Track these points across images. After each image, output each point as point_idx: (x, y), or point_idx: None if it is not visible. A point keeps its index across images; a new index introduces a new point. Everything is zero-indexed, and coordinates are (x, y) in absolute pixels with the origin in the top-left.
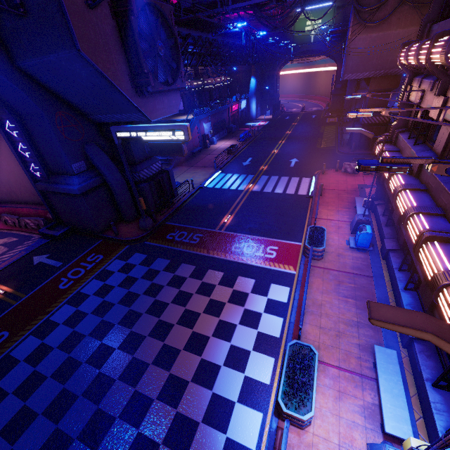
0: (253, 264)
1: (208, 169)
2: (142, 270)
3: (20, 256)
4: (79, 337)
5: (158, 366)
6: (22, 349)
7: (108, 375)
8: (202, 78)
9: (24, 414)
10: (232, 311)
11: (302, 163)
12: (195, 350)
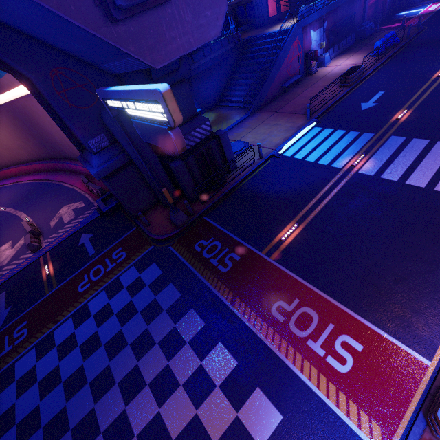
0: (295, 368)
1: (296, 119)
2: (147, 298)
3: (75, 230)
4: (56, 380)
5: None
6: (23, 363)
7: None
8: None
9: None
10: None
11: None
12: None
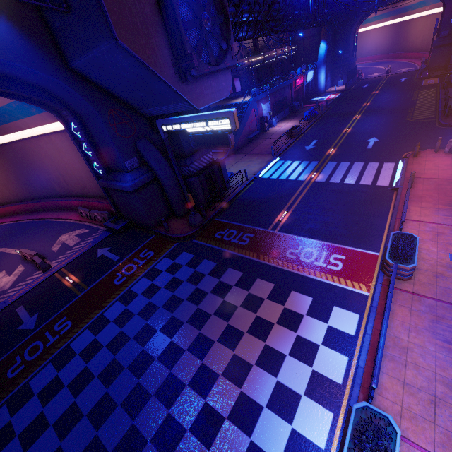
0: (311, 276)
1: (264, 157)
2: (188, 272)
3: (88, 247)
4: (125, 339)
5: (194, 390)
6: (79, 341)
7: (146, 387)
8: (262, 52)
9: (73, 411)
10: (281, 335)
11: (384, 143)
12: (234, 379)
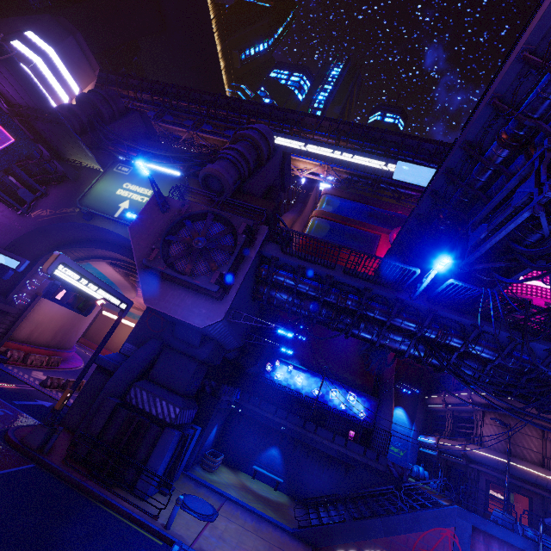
0: None
1: None
2: None
3: None
4: None
5: None
6: None
7: None
8: None
9: None
10: None
11: None
12: None
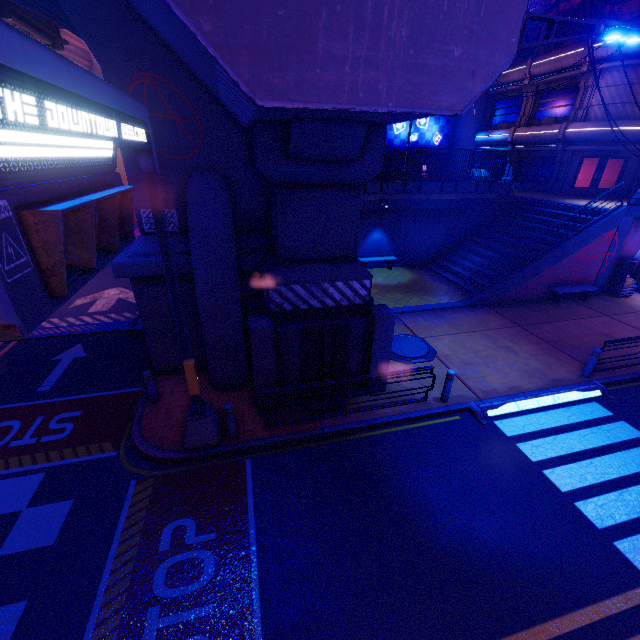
0: None
1: (557, 361)
2: None
3: (81, 330)
4: None
5: None
6: None
7: None
8: None
9: None
10: None
11: None
12: None
